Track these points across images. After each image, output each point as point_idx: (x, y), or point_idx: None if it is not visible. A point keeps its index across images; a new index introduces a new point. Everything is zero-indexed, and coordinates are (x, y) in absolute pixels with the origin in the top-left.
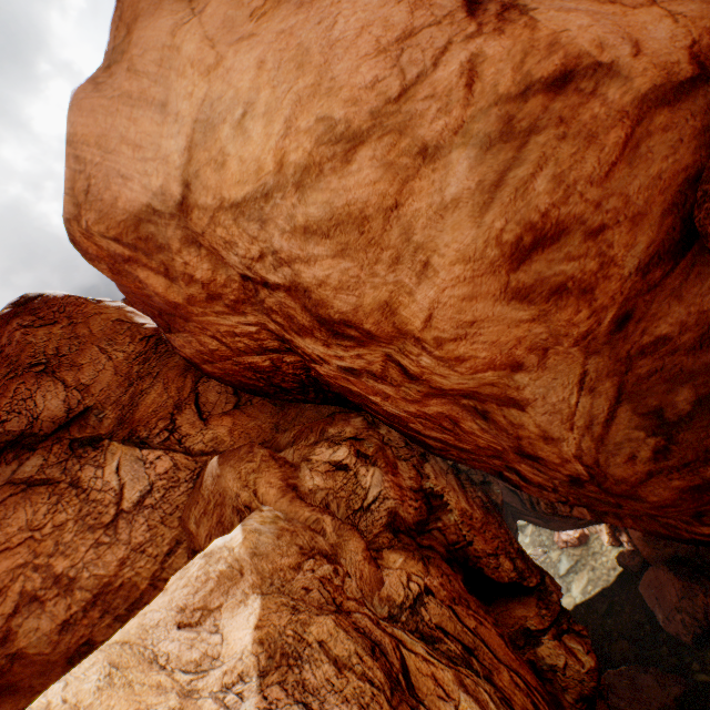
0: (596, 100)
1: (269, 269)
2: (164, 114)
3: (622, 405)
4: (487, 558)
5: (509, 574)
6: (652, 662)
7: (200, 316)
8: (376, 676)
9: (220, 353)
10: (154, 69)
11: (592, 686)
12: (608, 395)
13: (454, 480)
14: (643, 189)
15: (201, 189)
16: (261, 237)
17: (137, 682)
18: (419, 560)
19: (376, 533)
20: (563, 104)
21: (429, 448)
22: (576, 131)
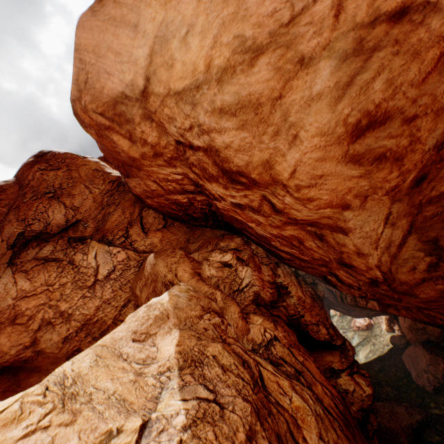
0: (422, 28)
1: (194, 136)
2: (136, 32)
3: (412, 235)
4: (312, 326)
5: (325, 336)
6: (405, 400)
7: (148, 167)
8: (245, 376)
9: (157, 192)
10: (131, 1)
11: (369, 404)
12: (403, 228)
13: (295, 280)
14: None
15: (156, 82)
16: (192, 115)
17: (111, 365)
18: (271, 322)
19: (246, 304)
20: (399, 31)
21: (281, 259)
22: (406, 49)
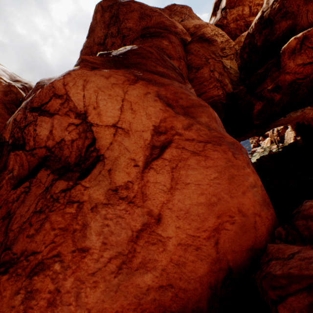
0: None
1: None
2: None
3: None
4: None
5: None
6: None
7: None
8: None
9: (244, 16)
10: None
11: None
12: None
13: None
14: None
15: None
16: None
17: None
18: None
19: None
20: None
21: None
22: None
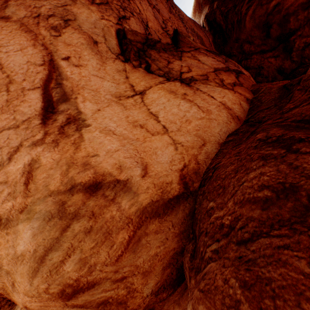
0: (115, 205)
1: None
2: None
3: None
4: None
5: None
6: None
7: None
8: None
9: None
10: None
11: None
12: None
13: None
14: (147, 260)
15: None
16: None
17: None
18: None
19: None
20: (95, 202)
21: None
22: (100, 225)
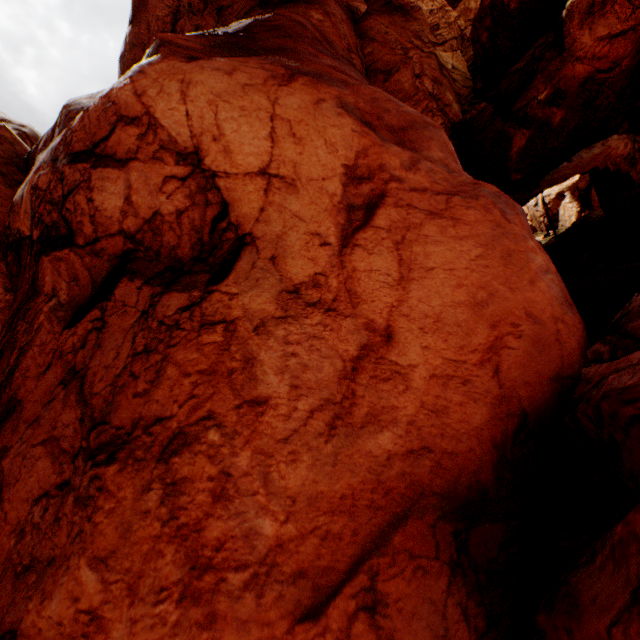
0: None
1: None
2: None
3: None
4: None
5: None
6: None
7: None
8: None
9: None
10: None
11: None
12: None
13: None
14: None
15: None
16: None
17: None
18: None
19: None
20: None
21: None
22: None
